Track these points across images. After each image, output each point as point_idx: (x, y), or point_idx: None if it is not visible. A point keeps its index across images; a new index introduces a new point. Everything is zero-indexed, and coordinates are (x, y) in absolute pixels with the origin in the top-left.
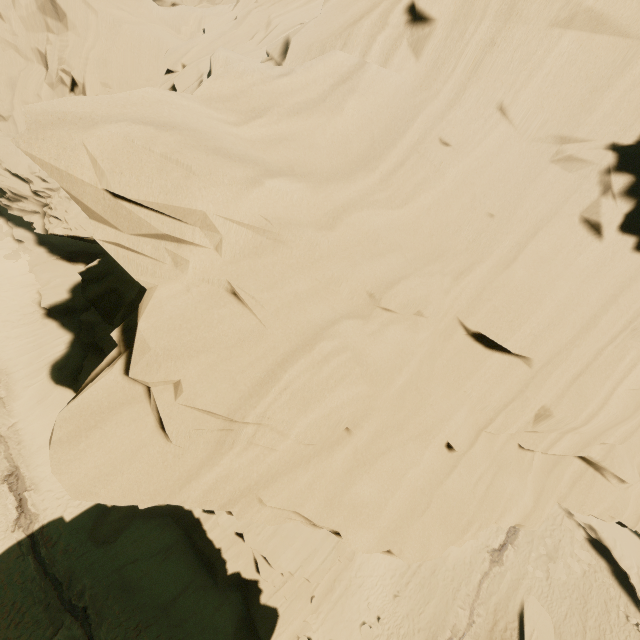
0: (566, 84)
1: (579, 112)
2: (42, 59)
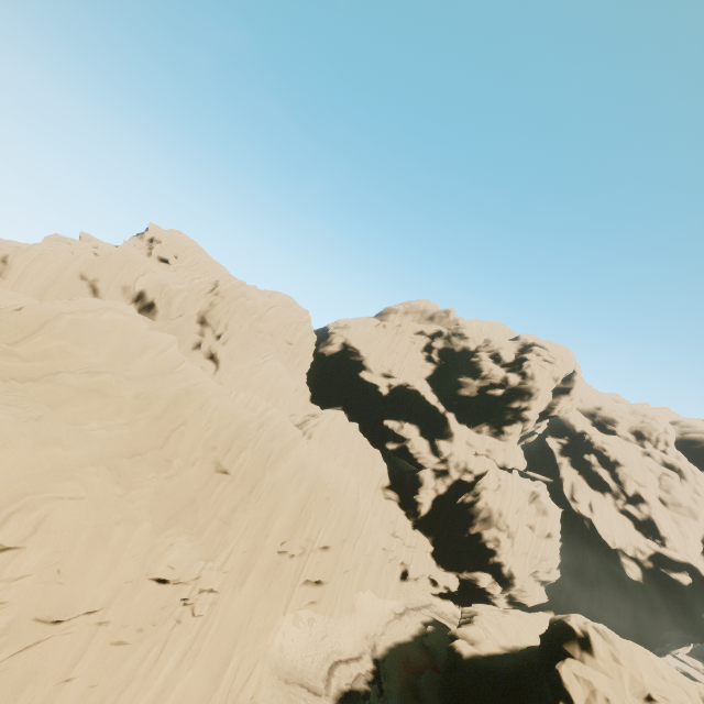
0: (697, 545)
1: (698, 548)
2: (530, 525)
